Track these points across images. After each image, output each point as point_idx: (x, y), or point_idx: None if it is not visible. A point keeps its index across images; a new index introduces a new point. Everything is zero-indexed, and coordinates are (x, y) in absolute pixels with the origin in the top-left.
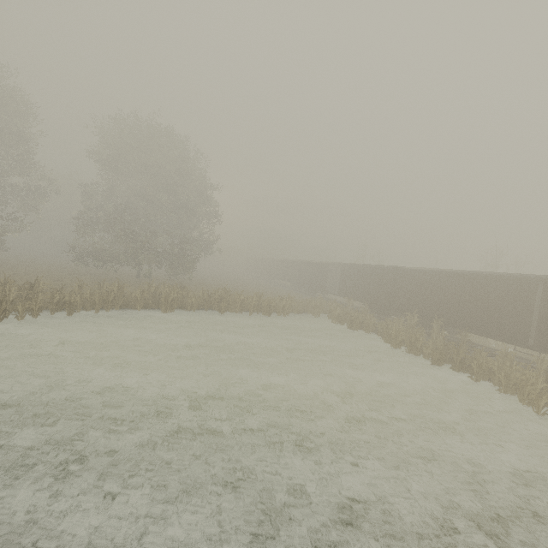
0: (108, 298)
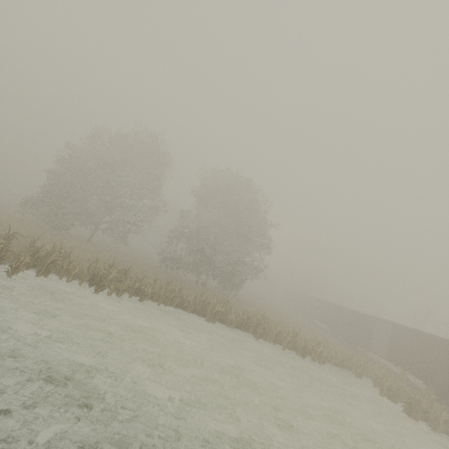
0: (169, 295)
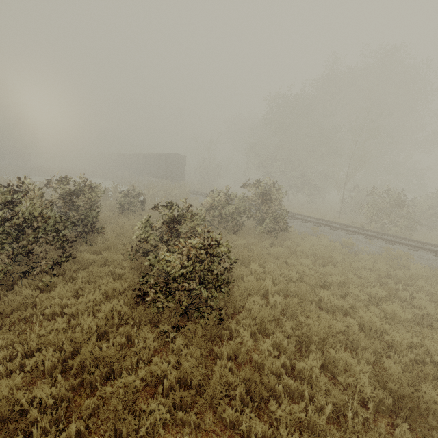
0: None
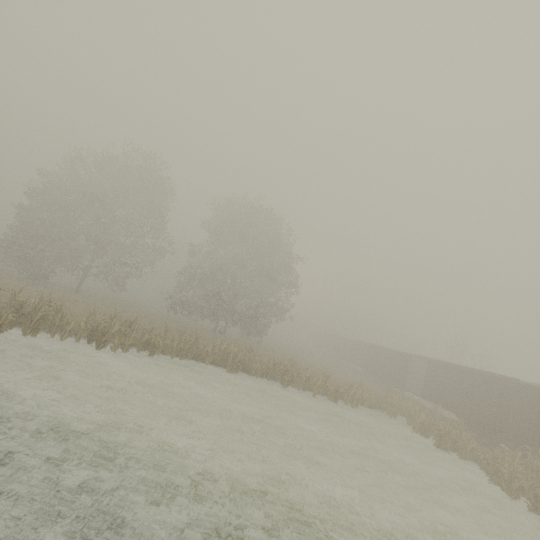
0: (184, 347)
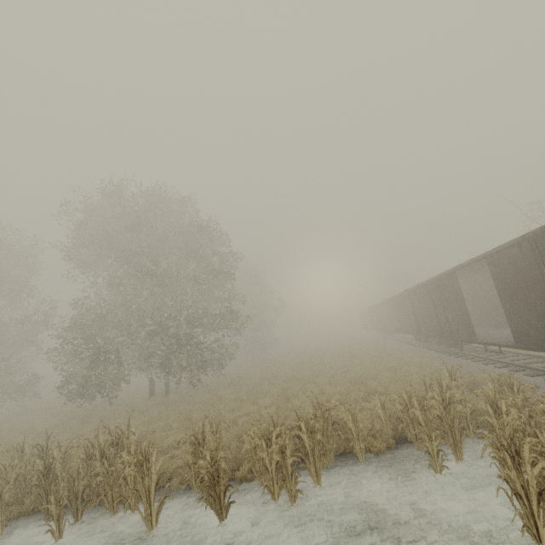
0: None
